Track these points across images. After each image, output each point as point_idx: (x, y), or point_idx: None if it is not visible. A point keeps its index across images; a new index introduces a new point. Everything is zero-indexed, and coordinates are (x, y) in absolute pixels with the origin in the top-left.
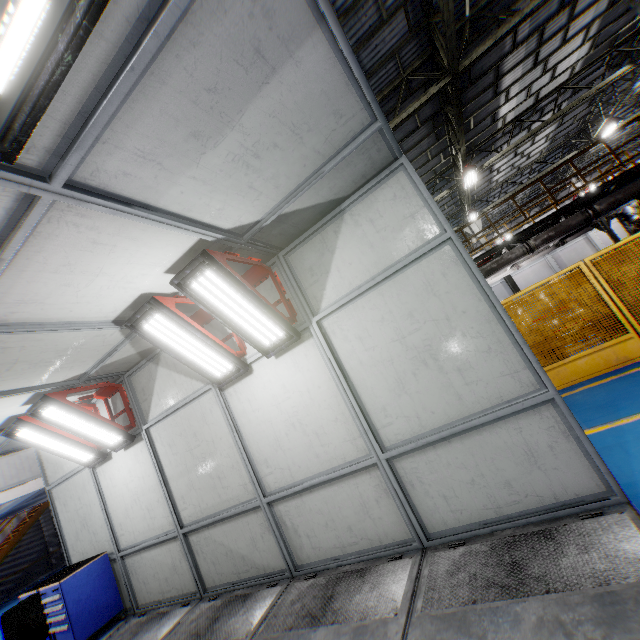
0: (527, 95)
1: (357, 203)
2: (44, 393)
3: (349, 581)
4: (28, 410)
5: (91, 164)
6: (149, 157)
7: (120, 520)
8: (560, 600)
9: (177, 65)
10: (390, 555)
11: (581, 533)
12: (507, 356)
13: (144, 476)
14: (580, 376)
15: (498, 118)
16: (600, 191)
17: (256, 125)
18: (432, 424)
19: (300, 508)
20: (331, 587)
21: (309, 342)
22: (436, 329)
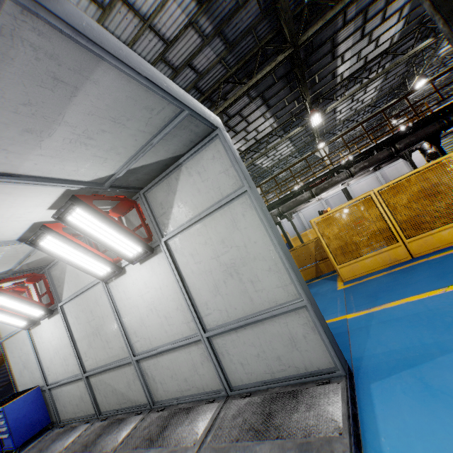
0: (358, 59)
1: (190, 159)
2: None
3: (180, 416)
4: None
5: None
6: None
7: (47, 365)
8: (281, 444)
9: None
10: (208, 399)
11: (312, 396)
12: (280, 274)
13: (61, 337)
14: (367, 270)
15: (337, 75)
16: (401, 134)
17: (79, 121)
18: (235, 316)
19: (156, 365)
20: (168, 419)
21: (160, 255)
22: (238, 252)
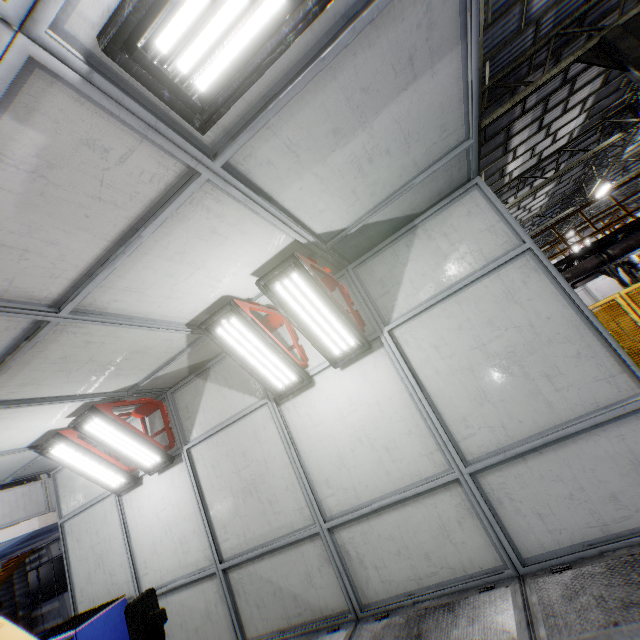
0: (531, 155)
1: (430, 219)
2: (91, 404)
3: (436, 616)
4: (72, 422)
5: (248, 148)
6: (293, 148)
7: (145, 556)
8: None
9: (350, 62)
10: (478, 586)
11: None
12: (599, 360)
13: (179, 503)
14: None
15: (505, 174)
16: (610, 238)
17: (382, 129)
18: (520, 434)
19: (367, 534)
20: (415, 624)
21: (379, 352)
22: (519, 335)
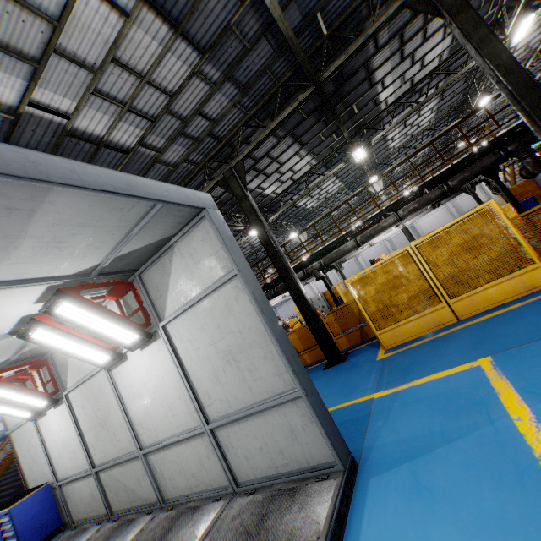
0: (402, 82)
1: (181, 240)
2: None
3: (185, 516)
4: None
5: None
6: None
7: (56, 459)
8: None
9: None
10: (216, 496)
11: (308, 494)
12: (276, 362)
13: (68, 428)
14: (409, 336)
15: (380, 102)
16: (455, 168)
17: (45, 232)
18: (236, 406)
19: (164, 459)
20: (174, 519)
21: (160, 340)
22: (234, 339)
